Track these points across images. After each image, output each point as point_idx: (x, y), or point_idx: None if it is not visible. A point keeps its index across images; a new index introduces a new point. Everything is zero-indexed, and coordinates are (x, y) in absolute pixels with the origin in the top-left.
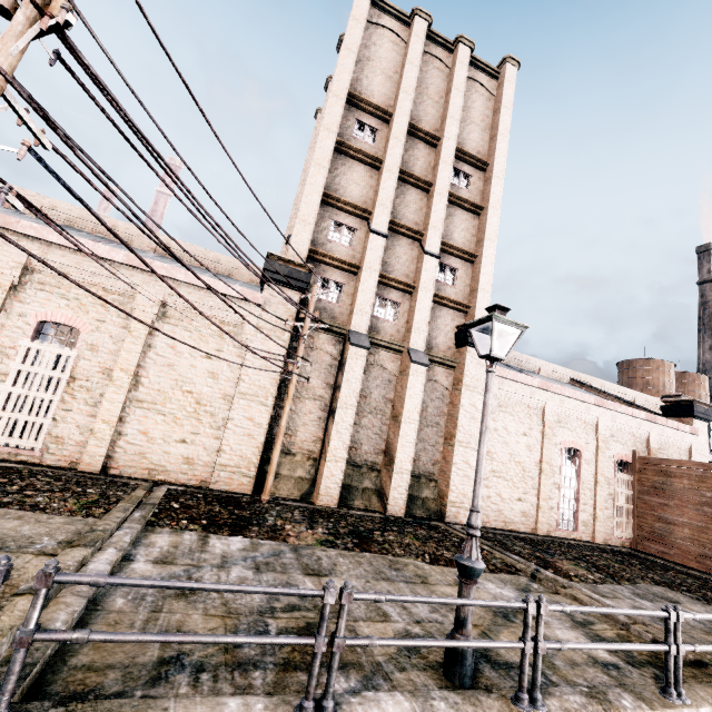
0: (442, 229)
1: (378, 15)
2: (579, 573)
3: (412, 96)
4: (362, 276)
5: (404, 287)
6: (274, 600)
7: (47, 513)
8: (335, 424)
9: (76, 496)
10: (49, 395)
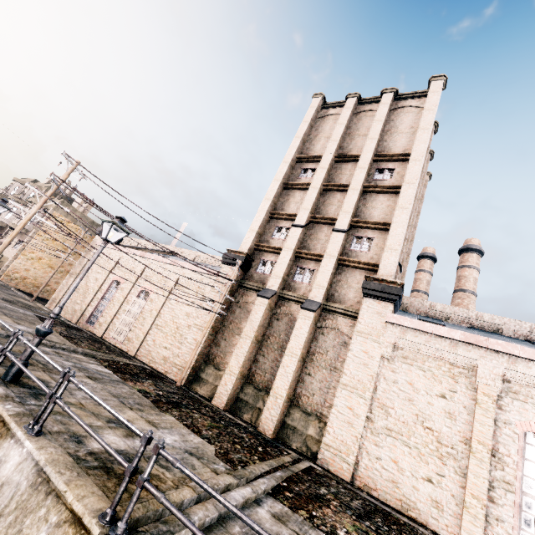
0: (351, 212)
1: (326, 111)
2: (328, 521)
3: (338, 141)
4: (280, 254)
5: (317, 258)
6: (47, 363)
7: (74, 344)
8: (236, 348)
9: (96, 348)
10: (132, 319)
